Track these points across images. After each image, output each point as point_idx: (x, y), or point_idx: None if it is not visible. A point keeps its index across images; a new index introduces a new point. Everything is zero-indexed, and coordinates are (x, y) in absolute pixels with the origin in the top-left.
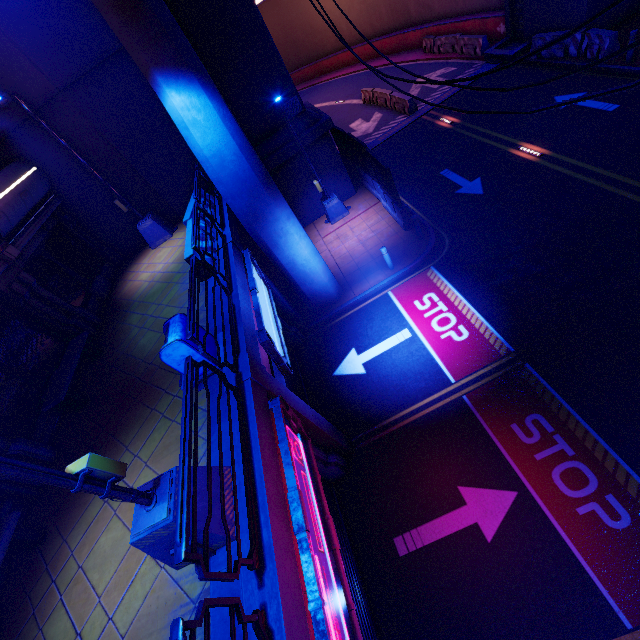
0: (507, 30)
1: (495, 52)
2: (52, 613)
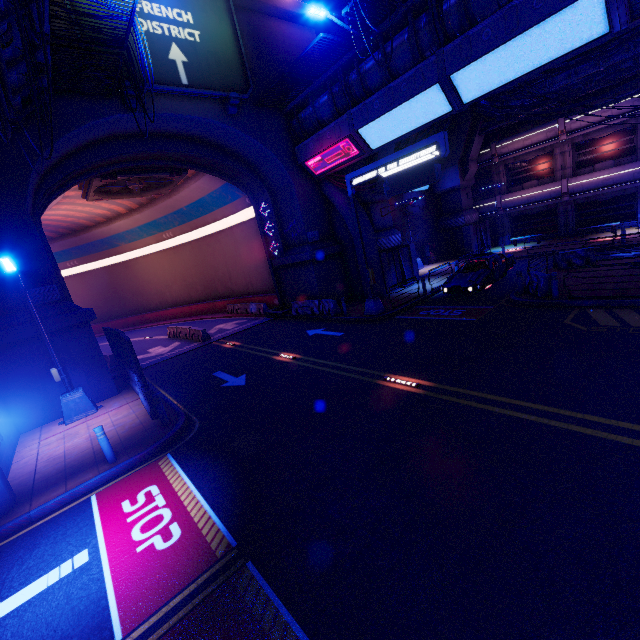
0: (280, 302)
1: (272, 311)
2: None
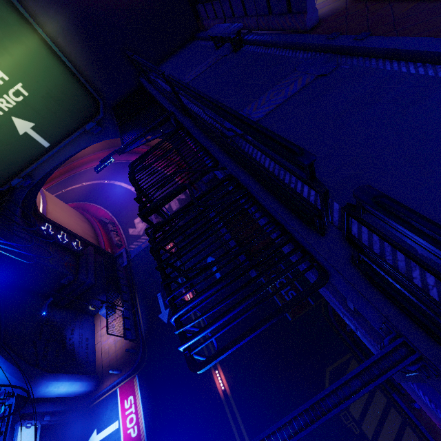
0: None
1: None
2: None
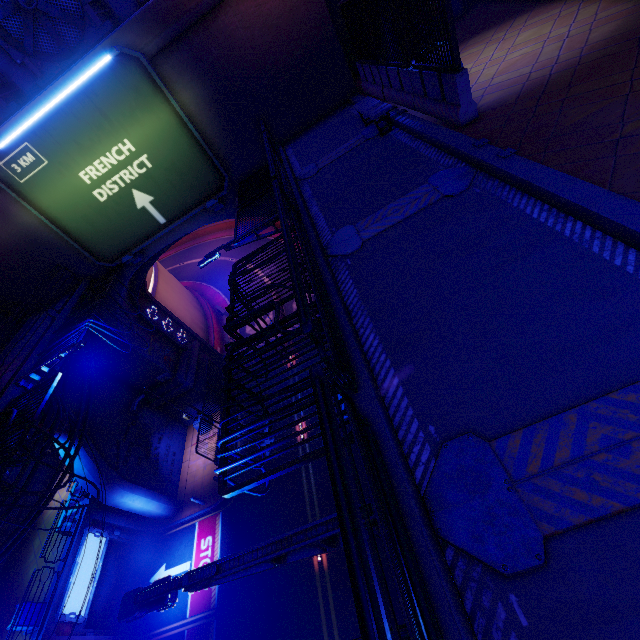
0: None
1: None
2: None
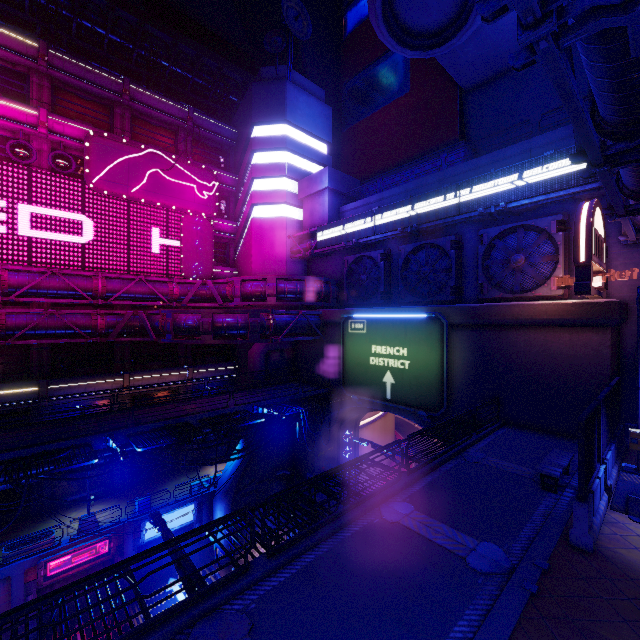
0: None
1: None
2: (78, 511)
